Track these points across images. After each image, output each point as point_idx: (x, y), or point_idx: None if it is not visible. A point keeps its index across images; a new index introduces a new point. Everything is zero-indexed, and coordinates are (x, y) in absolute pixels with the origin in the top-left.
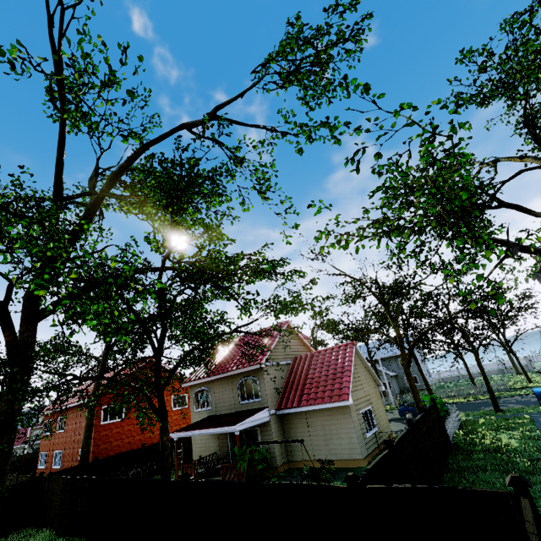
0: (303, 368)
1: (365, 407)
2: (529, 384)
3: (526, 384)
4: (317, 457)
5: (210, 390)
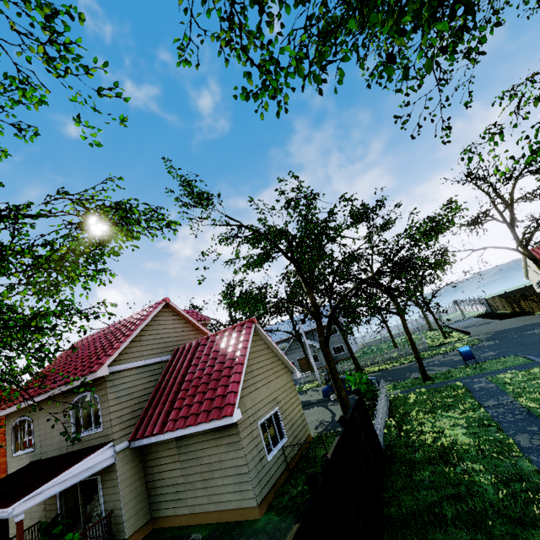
0: (184, 364)
1: (268, 411)
2: (445, 340)
3: (442, 340)
4: (192, 509)
5: (32, 421)
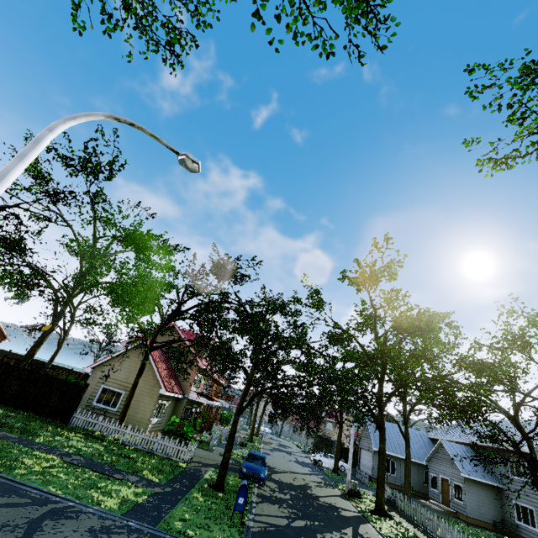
0: None
1: (115, 387)
2: None
3: None
4: None
5: None
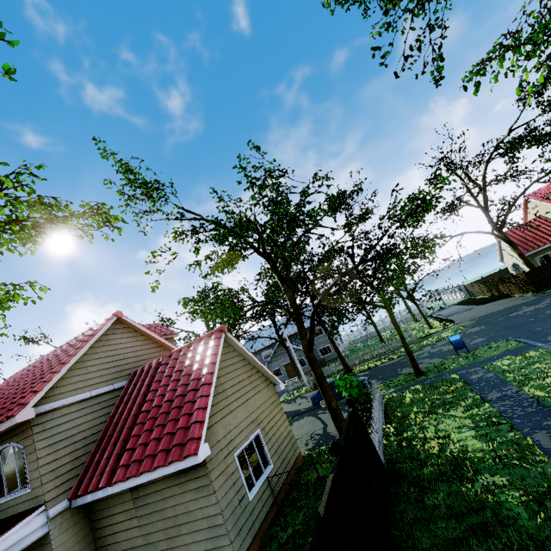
0: (141, 390)
1: (247, 437)
2: (431, 330)
3: (428, 331)
4: None
5: None
